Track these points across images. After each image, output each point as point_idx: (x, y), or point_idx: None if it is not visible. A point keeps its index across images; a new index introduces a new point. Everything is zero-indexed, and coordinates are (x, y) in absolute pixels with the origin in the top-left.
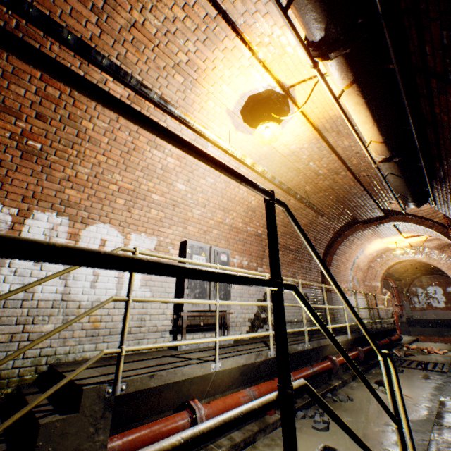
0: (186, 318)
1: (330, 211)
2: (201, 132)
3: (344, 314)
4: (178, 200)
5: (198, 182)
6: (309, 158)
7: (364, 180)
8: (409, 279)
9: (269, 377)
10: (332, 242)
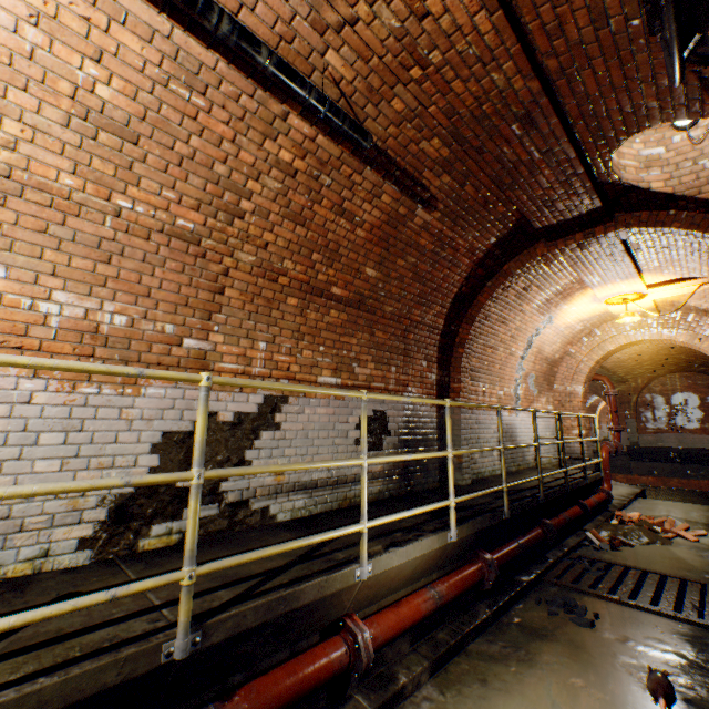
0: None
1: (448, 190)
2: None
3: (448, 474)
4: None
5: None
6: None
7: (534, 8)
8: (642, 380)
9: None
10: (470, 289)
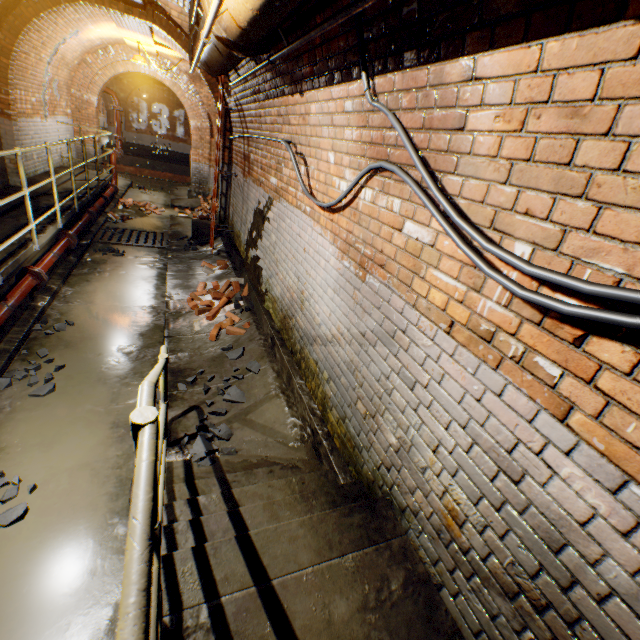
0: None
1: None
2: None
3: (55, 192)
4: None
5: None
6: None
7: None
8: (134, 84)
9: None
10: None
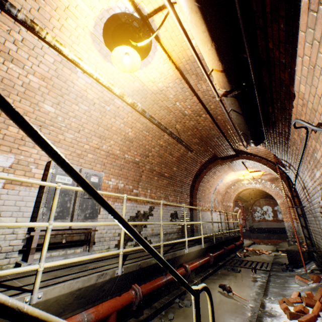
0: (38, 238)
1: (197, 148)
2: (57, 48)
3: (201, 228)
4: (46, 121)
5: (70, 107)
6: (175, 98)
7: (220, 123)
8: (252, 201)
9: (118, 292)
10: (199, 172)
